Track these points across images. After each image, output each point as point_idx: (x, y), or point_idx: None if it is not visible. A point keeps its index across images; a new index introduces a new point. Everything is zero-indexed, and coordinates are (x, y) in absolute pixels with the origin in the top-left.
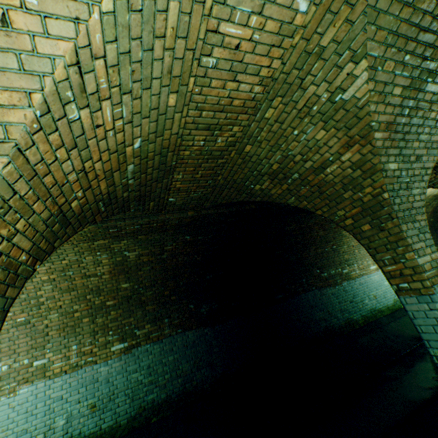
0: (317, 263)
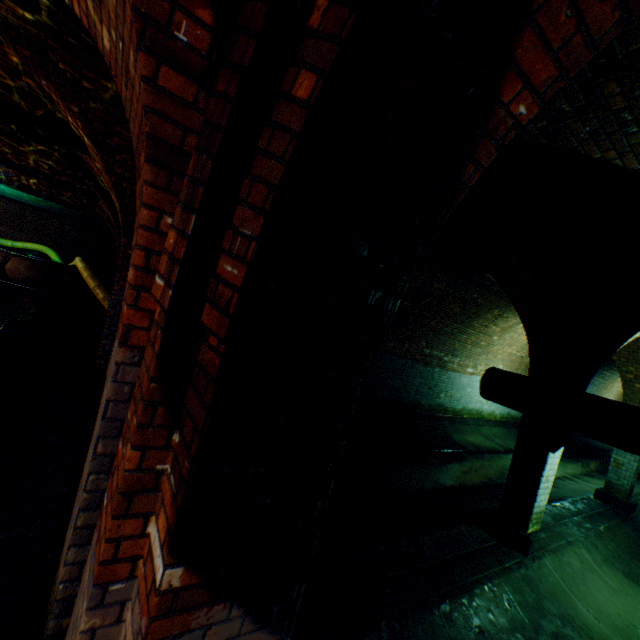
0: (589, 387)
